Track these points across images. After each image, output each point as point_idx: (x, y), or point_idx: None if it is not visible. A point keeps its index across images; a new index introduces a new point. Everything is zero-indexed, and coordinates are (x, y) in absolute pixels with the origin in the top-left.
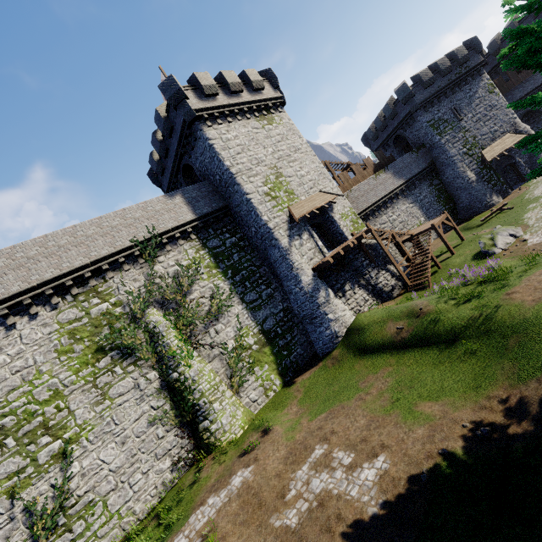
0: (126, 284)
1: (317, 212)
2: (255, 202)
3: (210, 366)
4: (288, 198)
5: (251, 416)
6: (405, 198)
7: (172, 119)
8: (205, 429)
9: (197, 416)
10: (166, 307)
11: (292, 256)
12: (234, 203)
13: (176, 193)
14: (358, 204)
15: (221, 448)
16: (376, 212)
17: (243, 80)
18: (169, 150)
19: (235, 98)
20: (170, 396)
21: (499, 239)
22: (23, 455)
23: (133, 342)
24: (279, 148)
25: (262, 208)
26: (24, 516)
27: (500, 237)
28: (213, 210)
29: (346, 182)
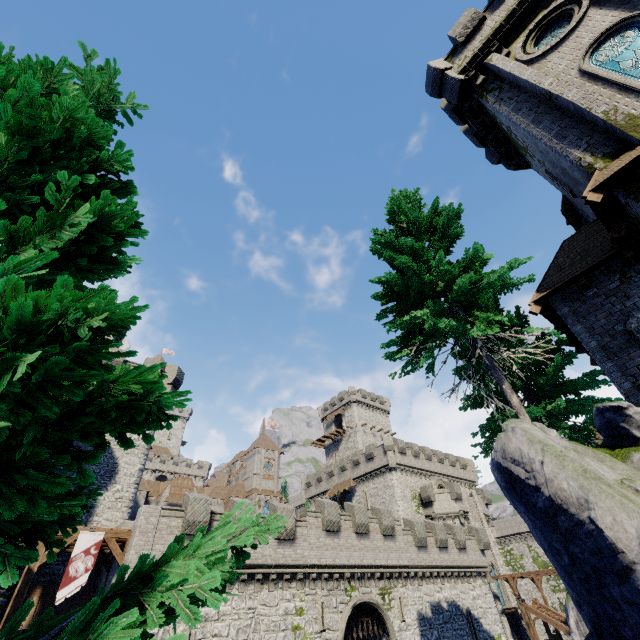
0: None
1: None
2: None
3: None
4: None
5: None
6: None
7: None
8: None
9: None
10: None
11: None
12: None
13: None
14: None
15: None
16: None
17: None
18: None
19: None
20: None
21: None
22: (555, 581)
23: None
24: None
25: None
26: (557, 600)
27: None
28: None
29: None
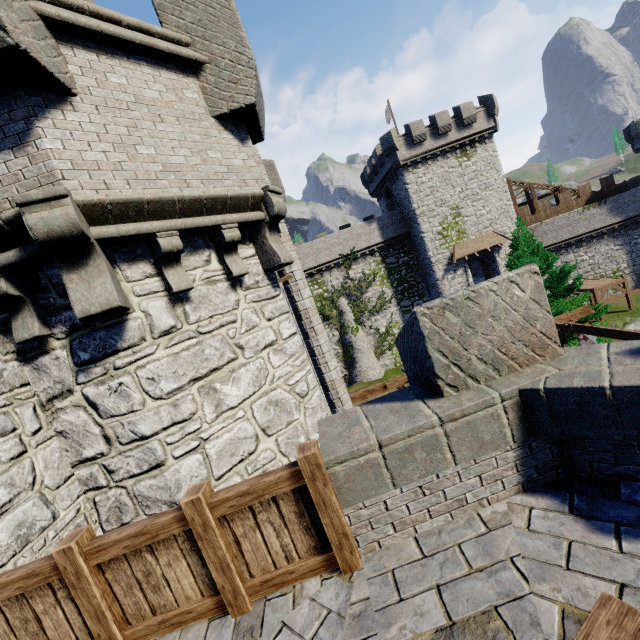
0: (332, 280)
1: (476, 255)
2: (426, 240)
3: (366, 338)
4: (457, 237)
5: (381, 372)
6: (613, 238)
7: (384, 159)
8: (355, 369)
9: (353, 361)
10: (350, 298)
11: (441, 286)
12: (413, 233)
13: (373, 221)
14: (543, 239)
15: (361, 380)
16: (563, 250)
17: (456, 115)
18: (379, 173)
19: (440, 140)
20: (342, 346)
21: (629, 327)
22: None
23: (330, 314)
24: (469, 187)
25: (431, 246)
26: None
27: (633, 326)
28: (397, 236)
29: (543, 211)
